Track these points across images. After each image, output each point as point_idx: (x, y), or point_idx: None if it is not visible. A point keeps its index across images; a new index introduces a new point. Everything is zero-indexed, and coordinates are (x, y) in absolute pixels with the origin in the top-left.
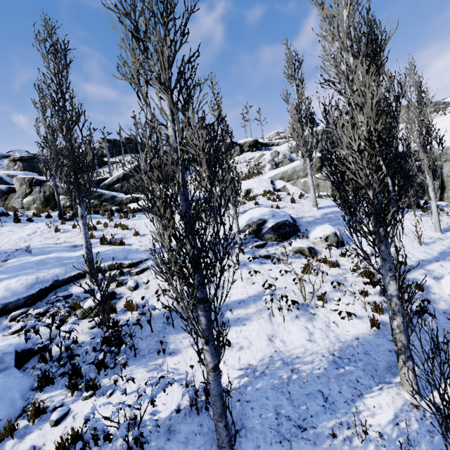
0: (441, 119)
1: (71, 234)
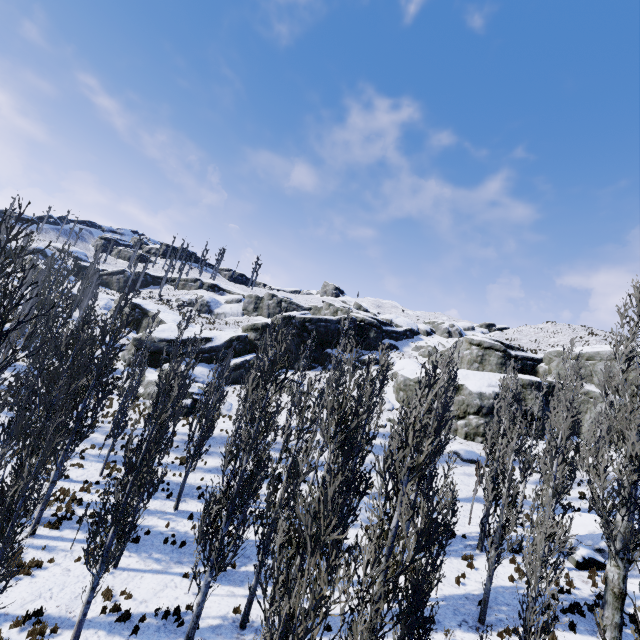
0: None
1: None
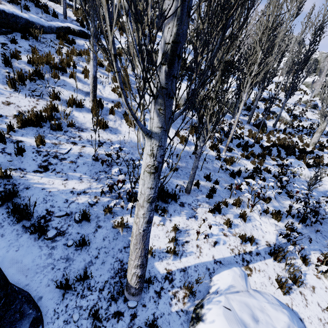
0: None
1: None
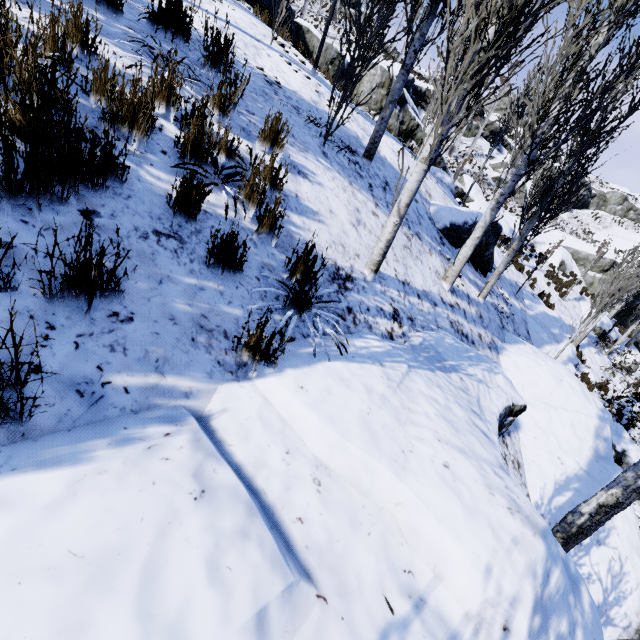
0: (637, 239)
1: (515, 271)
